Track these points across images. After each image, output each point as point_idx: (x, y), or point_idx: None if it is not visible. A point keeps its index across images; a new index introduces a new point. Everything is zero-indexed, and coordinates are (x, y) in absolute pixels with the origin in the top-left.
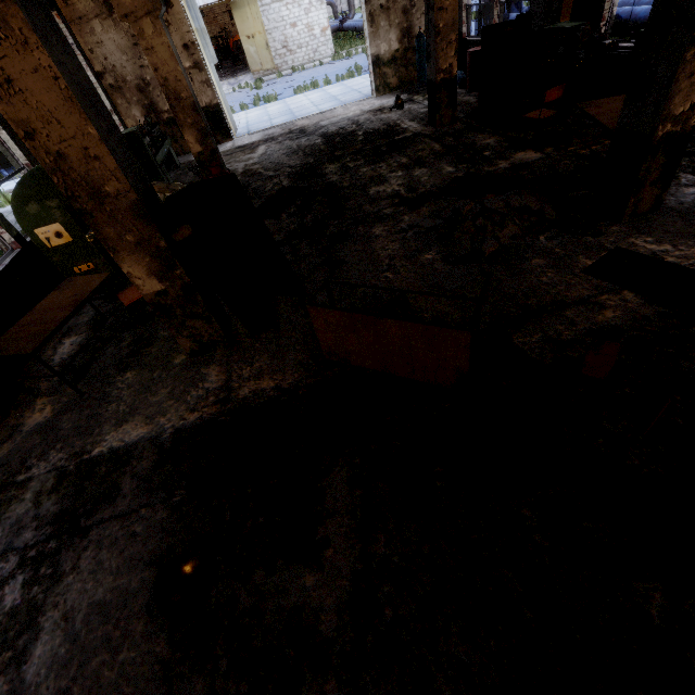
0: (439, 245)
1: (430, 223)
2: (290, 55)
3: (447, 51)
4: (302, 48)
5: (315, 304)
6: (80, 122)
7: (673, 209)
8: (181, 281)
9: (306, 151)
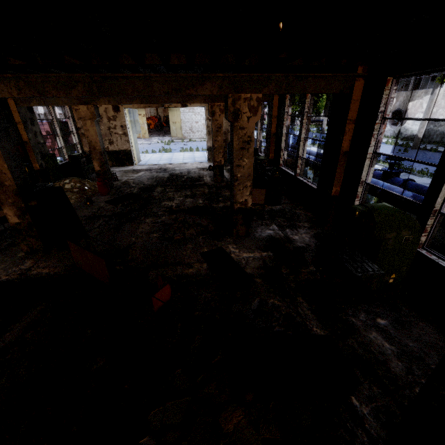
0: (163, 231)
1: (170, 222)
2: (192, 133)
3: (219, 155)
4: (199, 132)
5: (70, 240)
6: (3, 163)
7: (255, 237)
8: (28, 221)
9: (157, 179)
